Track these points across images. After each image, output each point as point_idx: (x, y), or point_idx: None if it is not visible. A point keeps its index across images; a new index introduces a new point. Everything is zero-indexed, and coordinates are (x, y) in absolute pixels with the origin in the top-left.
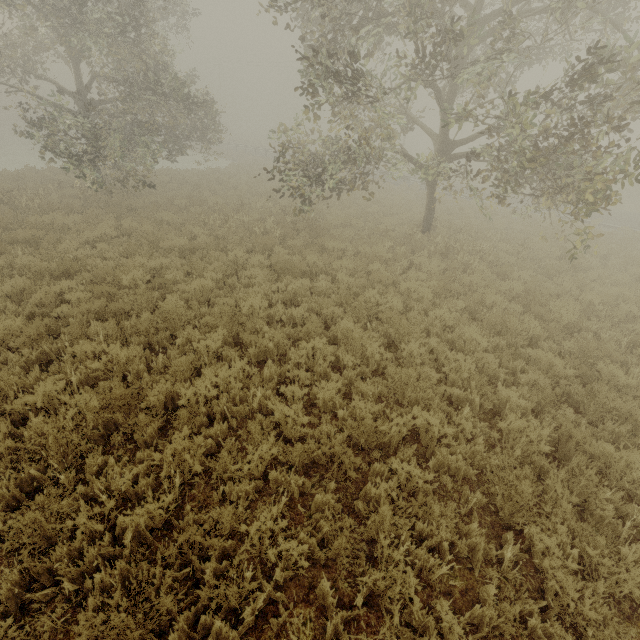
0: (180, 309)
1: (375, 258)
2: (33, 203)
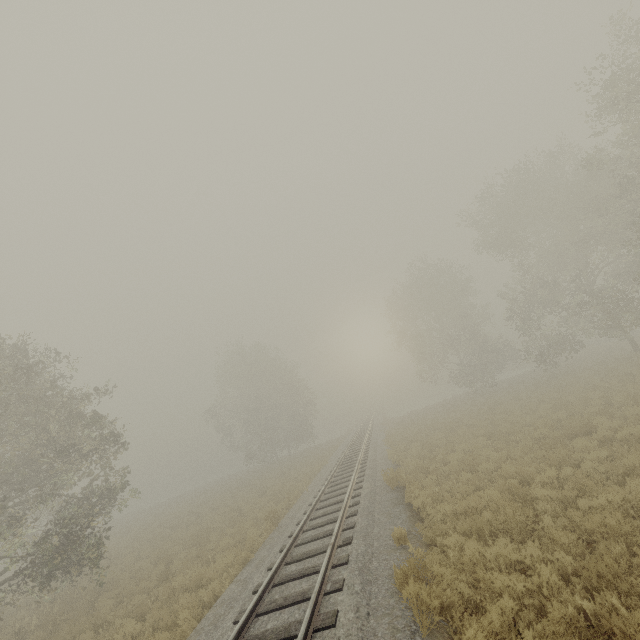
0: (501, 400)
1: (583, 373)
2: (455, 402)
